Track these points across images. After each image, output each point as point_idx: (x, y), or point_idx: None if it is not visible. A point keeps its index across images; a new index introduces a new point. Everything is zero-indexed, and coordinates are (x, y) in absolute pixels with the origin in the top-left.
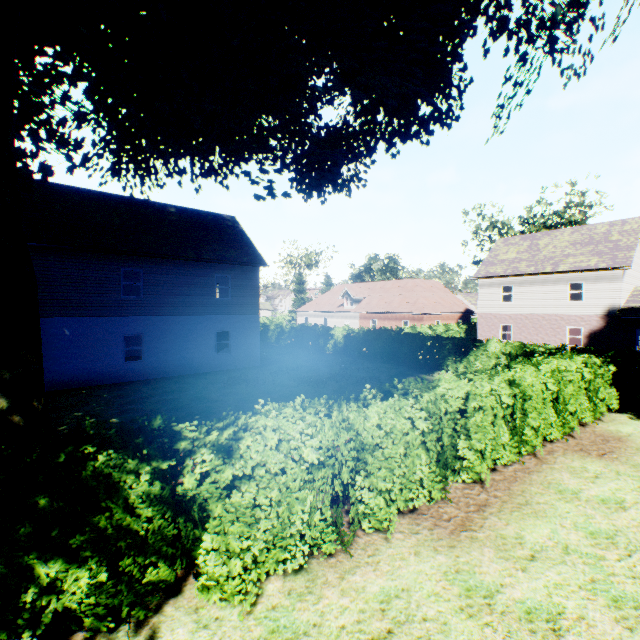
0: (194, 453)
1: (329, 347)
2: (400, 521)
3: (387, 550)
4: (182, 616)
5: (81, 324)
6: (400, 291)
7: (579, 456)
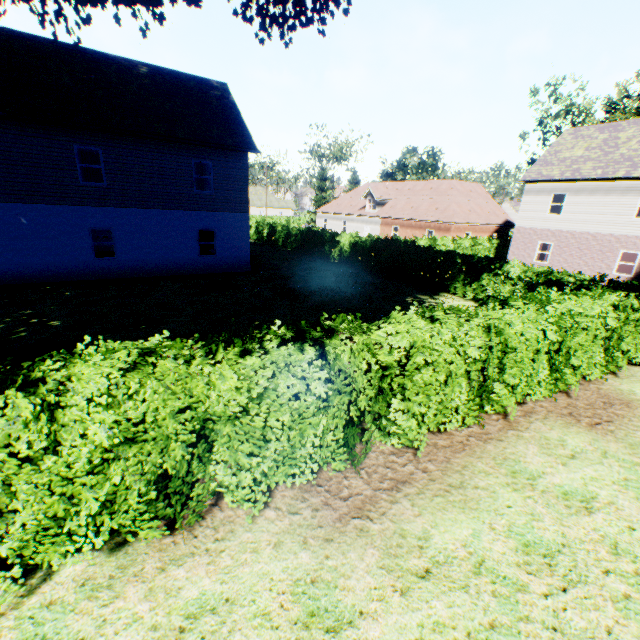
0: None
1: (335, 255)
2: (285, 493)
3: (243, 535)
4: None
5: (38, 212)
6: (431, 194)
7: (563, 423)
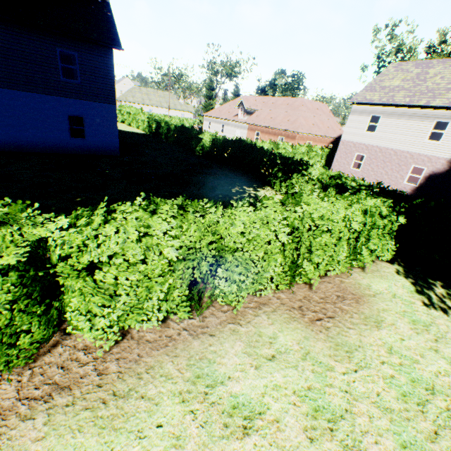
0: None
1: (199, 150)
2: None
3: None
4: None
5: None
6: (287, 109)
7: (287, 318)
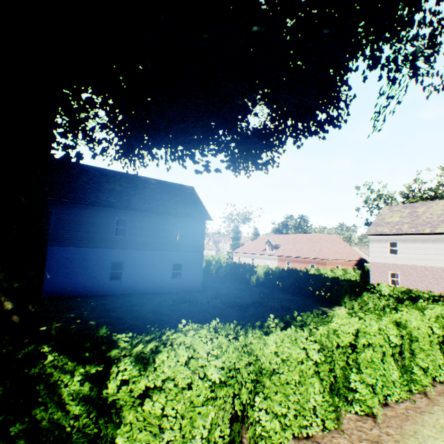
0: (119, 361)
1: (253, 280)
2: None
3: None
4: None
5: (86, 252)
6: (308, 242)
7: None
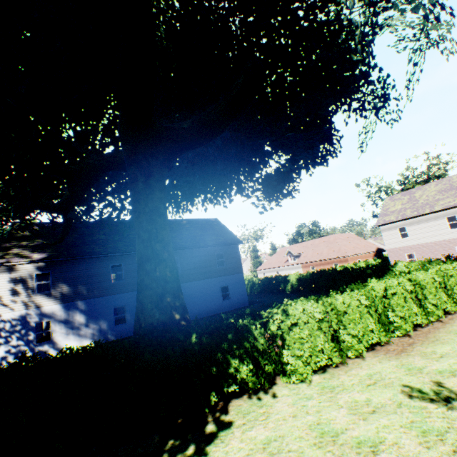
0: (272, 316)
1: (288, 288)
2: (367, 353)
3: (364, 362)
4: (281, 388)
5: None
6: (326, 244)
7: None
